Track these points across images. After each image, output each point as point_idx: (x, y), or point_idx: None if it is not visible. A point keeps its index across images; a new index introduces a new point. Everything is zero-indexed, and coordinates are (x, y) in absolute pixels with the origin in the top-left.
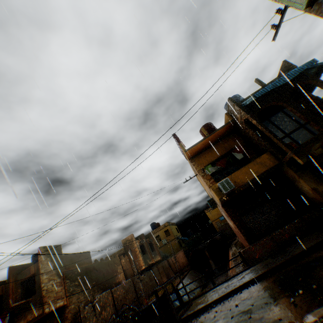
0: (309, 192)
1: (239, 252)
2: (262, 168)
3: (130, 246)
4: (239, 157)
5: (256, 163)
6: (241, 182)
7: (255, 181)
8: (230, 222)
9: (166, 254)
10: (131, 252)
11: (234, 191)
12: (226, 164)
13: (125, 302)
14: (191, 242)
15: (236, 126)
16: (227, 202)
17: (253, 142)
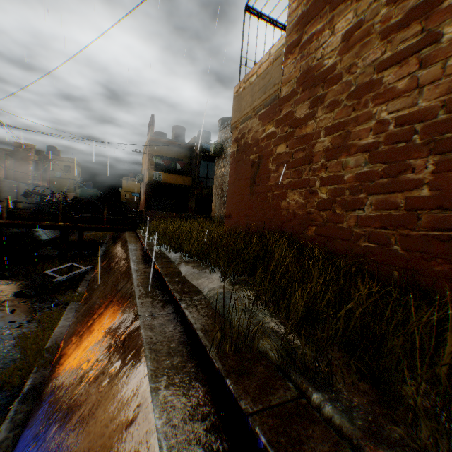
0: (190, 207)
1: (137, 210)
2: (182, 182)
3: (26, 155)
4: (179, 167)
5: (182, 178)
6: (167, 181)
7: (173, 186)
8: (143, 196)
9: (52, 187)
10: (23, 160)
11: (159, 182)
12: (169, 164)
13: (9, 196)
14: (84, 194)
15: (193, 150)
16: (151, 185)
17: (192, 166)
